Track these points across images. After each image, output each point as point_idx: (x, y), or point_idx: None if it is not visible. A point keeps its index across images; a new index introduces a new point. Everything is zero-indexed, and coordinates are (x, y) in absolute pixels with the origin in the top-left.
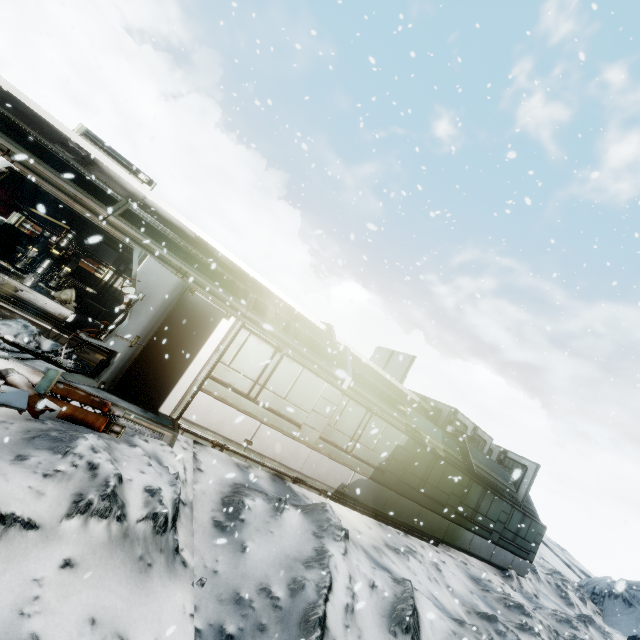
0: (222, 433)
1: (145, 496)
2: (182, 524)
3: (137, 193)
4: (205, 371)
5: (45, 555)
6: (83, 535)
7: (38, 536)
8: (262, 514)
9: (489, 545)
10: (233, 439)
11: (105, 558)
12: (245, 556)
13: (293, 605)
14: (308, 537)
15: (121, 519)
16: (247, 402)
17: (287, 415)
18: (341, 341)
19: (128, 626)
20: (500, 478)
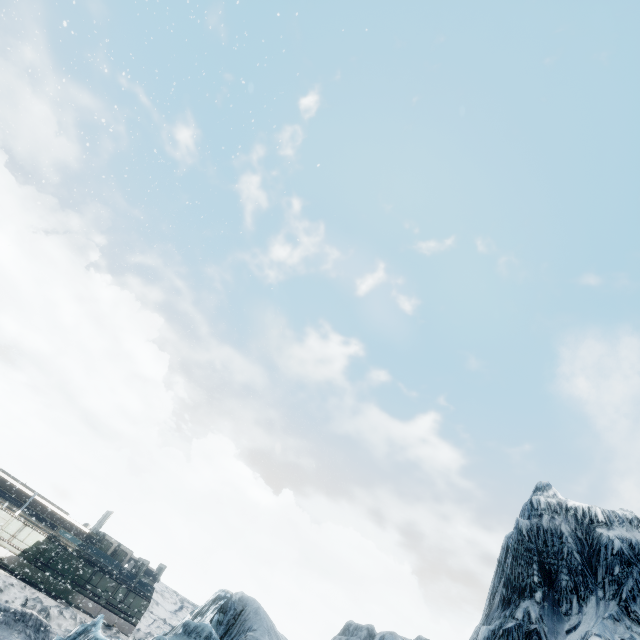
0: None
1: None
2: None
3: None
4: None
5: None
6: None
7: None
8: None
9: (97, 606)
10: None
11: None
12: None
13: None
14: None
15: None
16: None
17: None
18: (42, 500)
19: None
20: (107, 563)
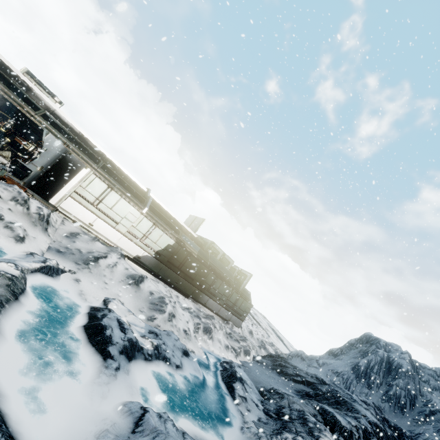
0: (78, 217)
1: (37, 208)
2: (51, 229)
3: (51, 107)
4: (73, 189)
5: (4, 205)
6: (15, 207)
7: (2, 200)
8: (86, 239)
9: (218, 306)
10: (83, 221)
11: (21, 215)
12: (74, 243)
13: (87, 254)
14: (104, 250)
15: (28, 209)
16: (92, 206)
17: (111, 217)
18: (155, 198)
19: (27, 230)
20: (225, 273)
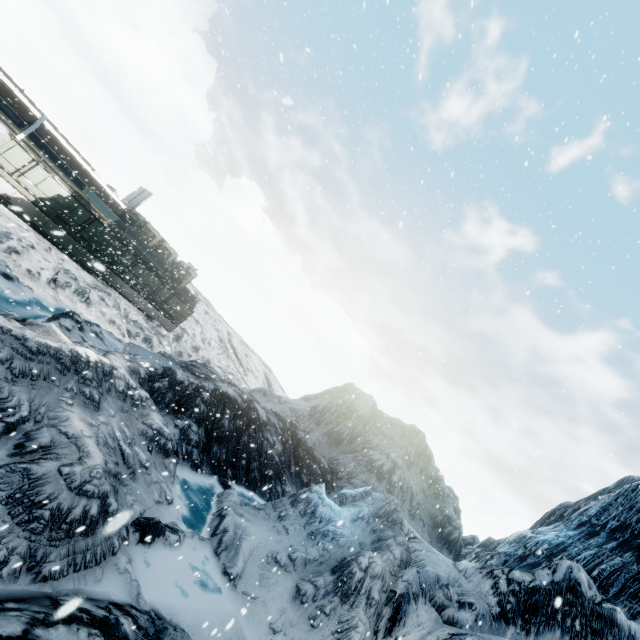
0: None
1: None
2: None
3: None
4: None
5: None
6: None
7: None
8: None
9: (138, 297)
10: None
11: None
12: None
13: None
14: None
15: None
16: None
17: None
18: (55, 133)
19: None
20: (151, 258)
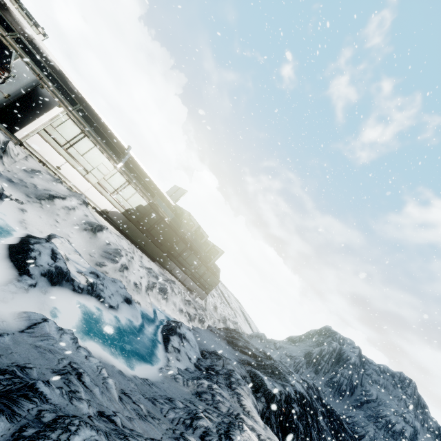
0: (45, 158)
1: None
2: (8, 160)
3: (29, 34)
4: (42, 127)
5: None
6: None
7: None
8: (48, 178)
9: (184, 275)
10: (51, 163)
11: None
12: (31, 178)
13: (43, 191)
14: (66, 193)
15: None
16: (61, 149)
17: (82, 164)
18: (135, 157)
19: None
20: (196, 244)
